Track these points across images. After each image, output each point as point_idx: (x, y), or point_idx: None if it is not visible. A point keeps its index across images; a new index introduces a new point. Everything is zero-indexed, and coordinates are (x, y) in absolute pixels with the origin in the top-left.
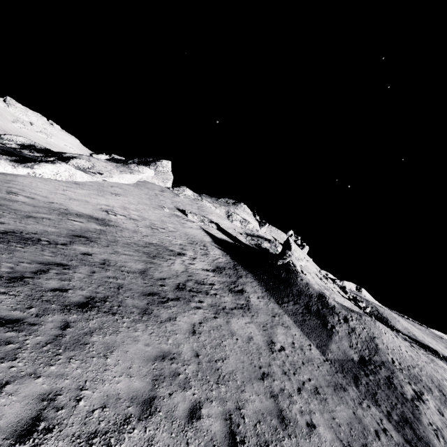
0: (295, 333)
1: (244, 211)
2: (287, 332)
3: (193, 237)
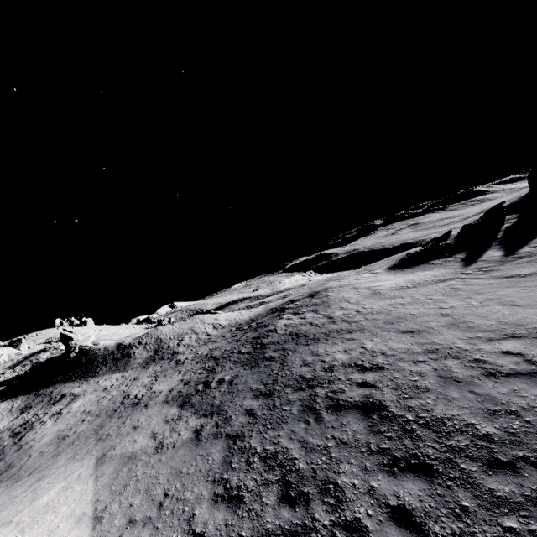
0: (116, 375)
1: None
2: (111, 380)
3: None
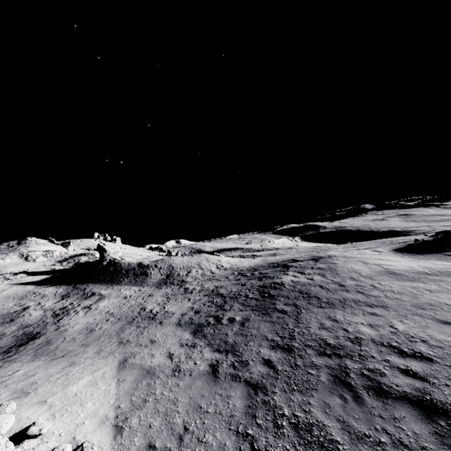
0: (135, 288)
1: (38, 244)
2: (130, 290)
3: (17, 294)
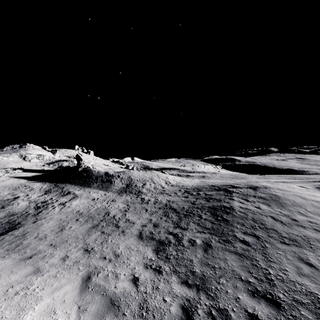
0: (101, 192)
1: (34, 149)
2: (98, 194)
3: (12, 185)
